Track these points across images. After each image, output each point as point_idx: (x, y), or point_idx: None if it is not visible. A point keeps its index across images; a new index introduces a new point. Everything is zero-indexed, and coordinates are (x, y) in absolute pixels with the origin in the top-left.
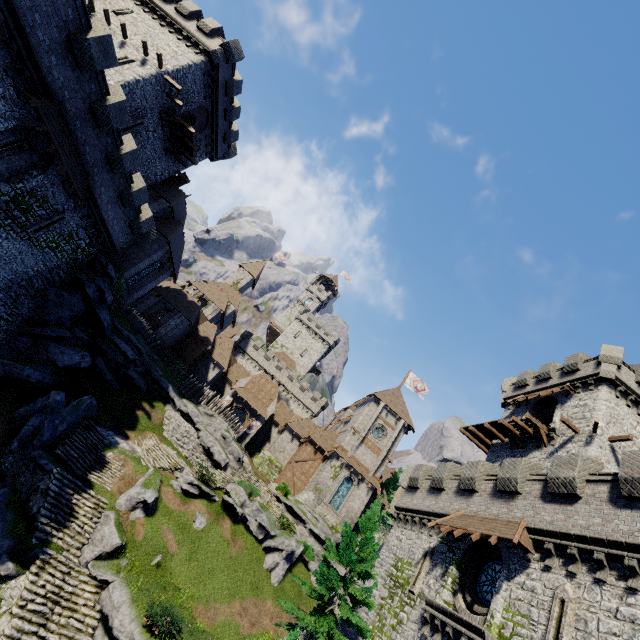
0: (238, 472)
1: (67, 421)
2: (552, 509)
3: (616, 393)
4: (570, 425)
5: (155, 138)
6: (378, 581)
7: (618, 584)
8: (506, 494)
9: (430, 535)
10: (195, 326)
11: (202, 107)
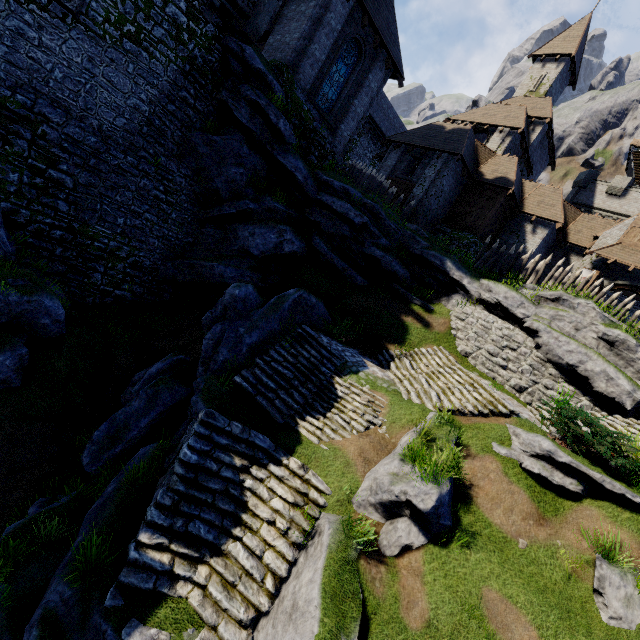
0: None
1: (261, 329)
2: None
3: None
4: None
5: None
6: None
7: None
8: None
9: None
10: (473, 170)
11: None
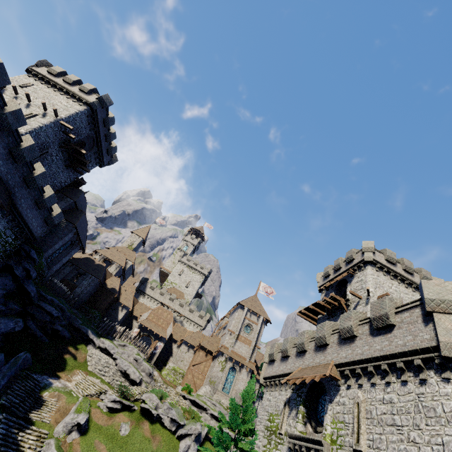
0: (151, 384)
1: (7, 376)
2: (345, 348)
3: (376, 269)
4: (355, 294)
5: (58, 159)
6: (260, 435)
7: (382, 382)
8: (322, 347)
9: (286, 390)
10: (103, 282)
11: (89, 136)
